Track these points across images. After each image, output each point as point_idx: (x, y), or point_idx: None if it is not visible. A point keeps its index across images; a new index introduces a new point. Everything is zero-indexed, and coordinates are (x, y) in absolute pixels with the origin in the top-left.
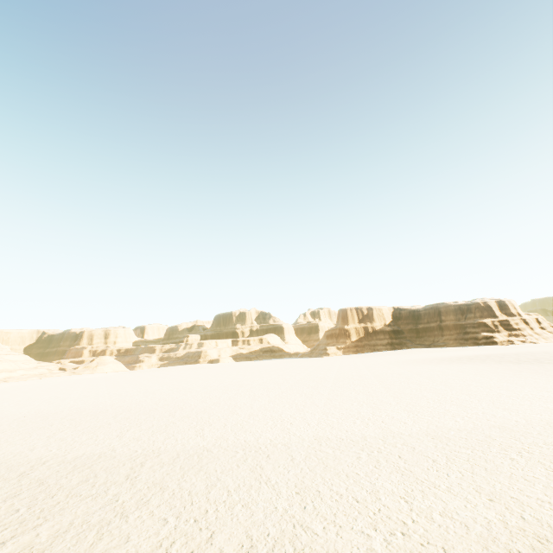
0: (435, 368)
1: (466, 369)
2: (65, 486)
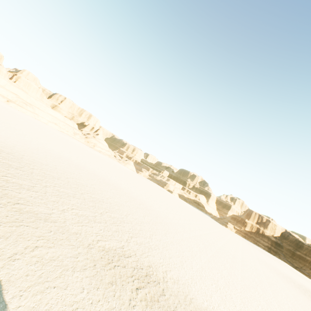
0: (280, 282)
1: (299, 297)
2: (137, 228)
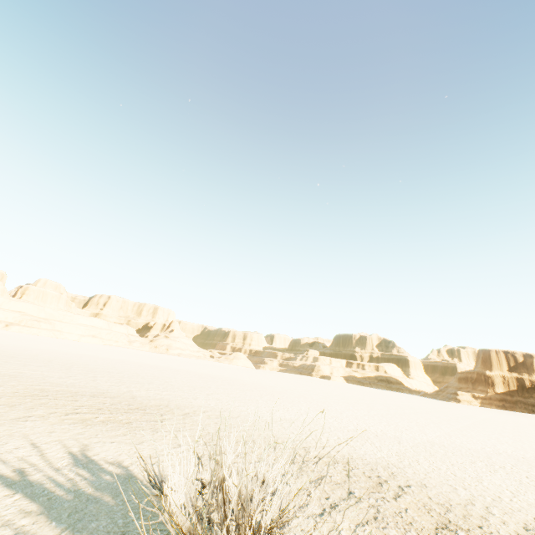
0: None
1: None
2: (180, 388)
